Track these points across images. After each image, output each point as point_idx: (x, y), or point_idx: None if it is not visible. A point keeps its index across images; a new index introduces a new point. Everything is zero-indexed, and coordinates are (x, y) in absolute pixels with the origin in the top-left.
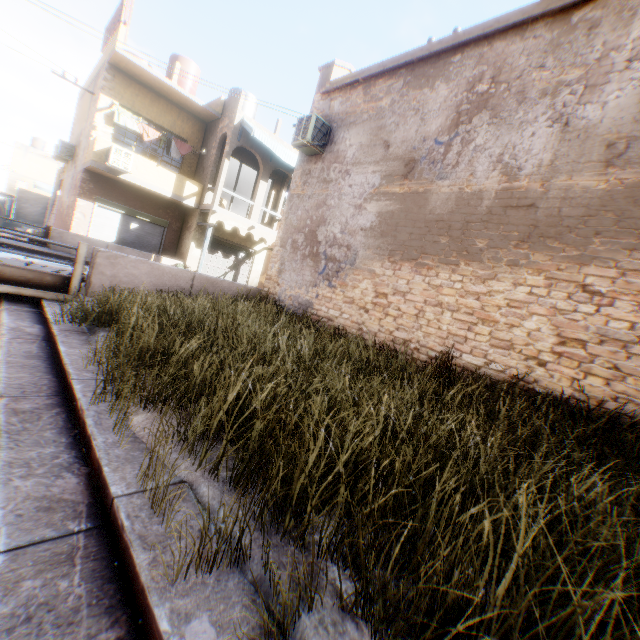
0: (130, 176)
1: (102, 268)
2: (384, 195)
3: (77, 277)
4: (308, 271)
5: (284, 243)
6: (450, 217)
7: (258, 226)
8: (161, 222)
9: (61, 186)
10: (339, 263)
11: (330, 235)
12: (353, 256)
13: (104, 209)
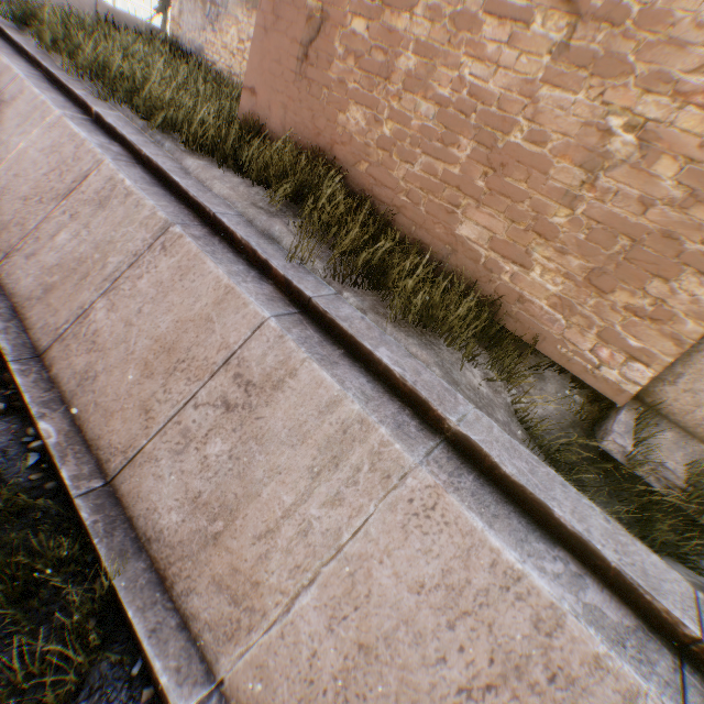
0: None
1: None
2: None
3: None
4: (199, 16)
5: None
6: None
7: None
8: None
9: None
10: (218, 9)
11: None
12: (226, 3)
13: None
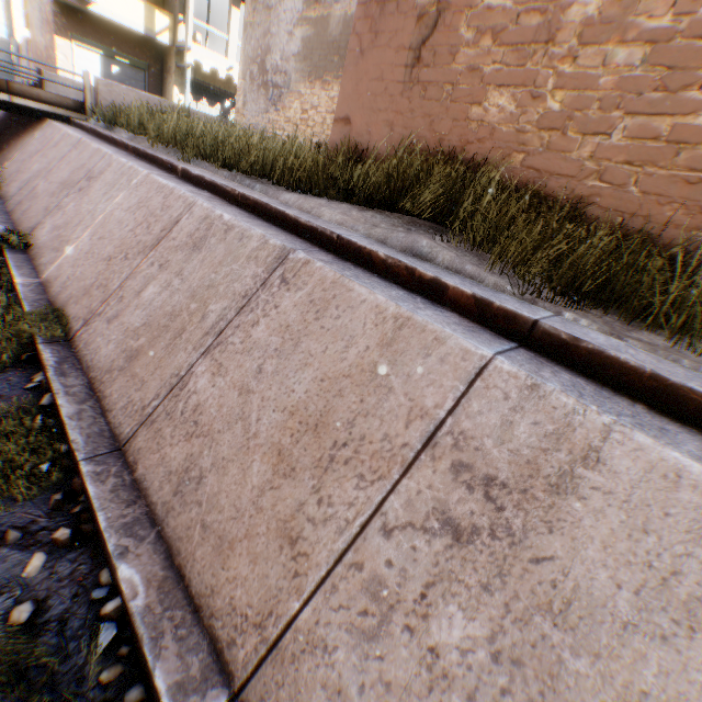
0: (99, 9)
1: (104, 95)
2: (305, 22)
3: (89, 102)
4: (262, 101)
5: (245, 77)
6: (340, 40)
7: (237, 68)
8: (141, 65)
9: (27, 24)
10: (281, 90)
11: (274, 64)
12: (289, 82)
13: (83, 50)
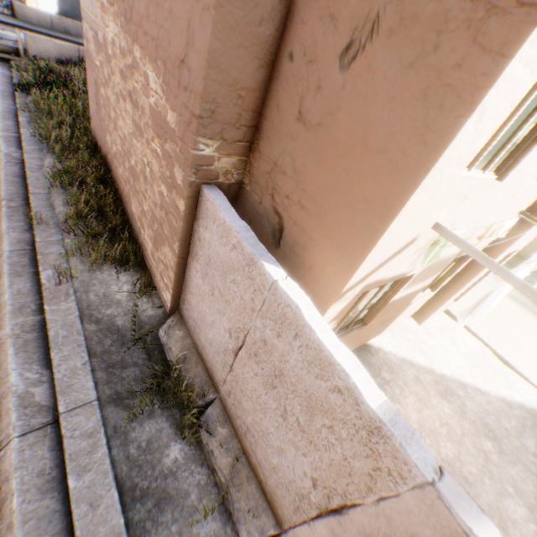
0: None
1: (31, 45)
2: None
3: (22, 50)
4: None
5: None
6: None
7: None
8: None
9: None
10: None
11: None
12: None
13: None
